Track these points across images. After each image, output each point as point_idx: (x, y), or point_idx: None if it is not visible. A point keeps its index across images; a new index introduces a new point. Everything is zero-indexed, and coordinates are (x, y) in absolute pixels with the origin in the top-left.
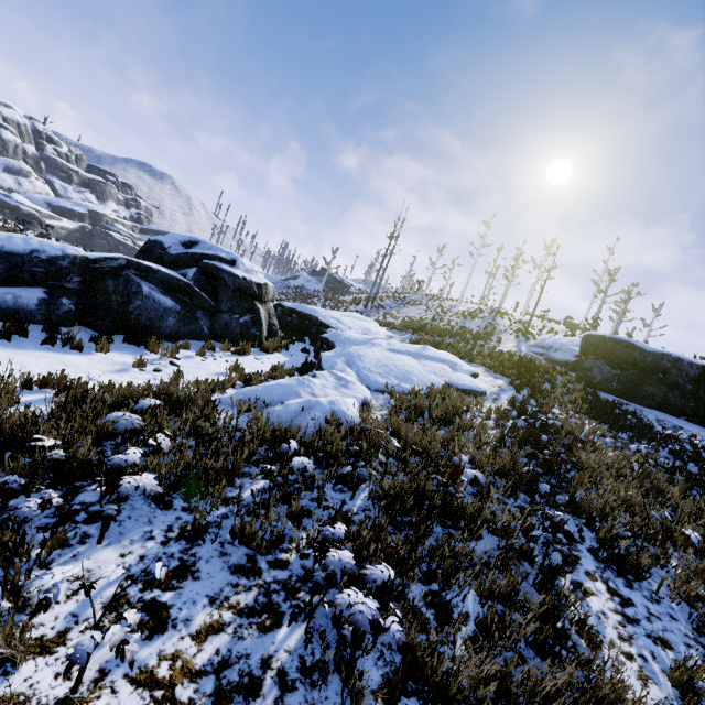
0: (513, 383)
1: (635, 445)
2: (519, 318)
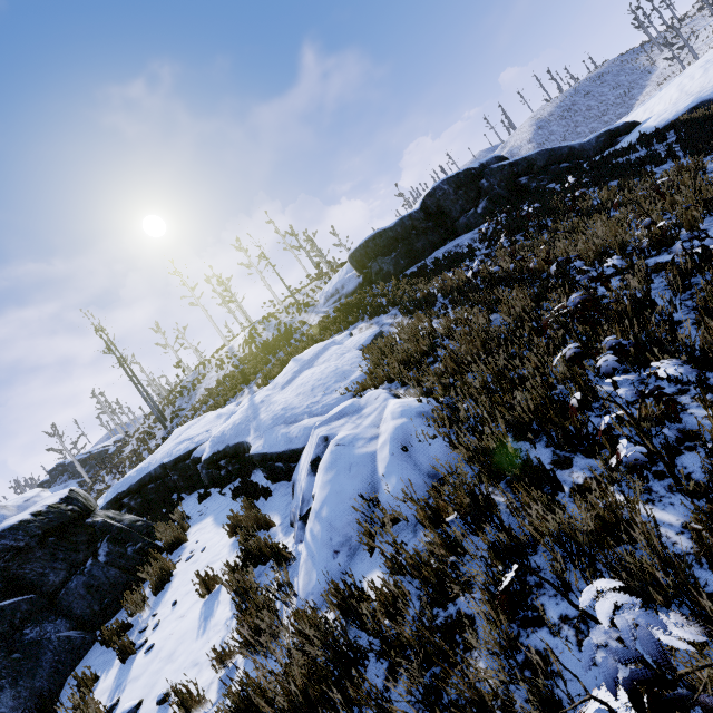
0: (372, 315)
1: (502, 239)
2: (283, 308)
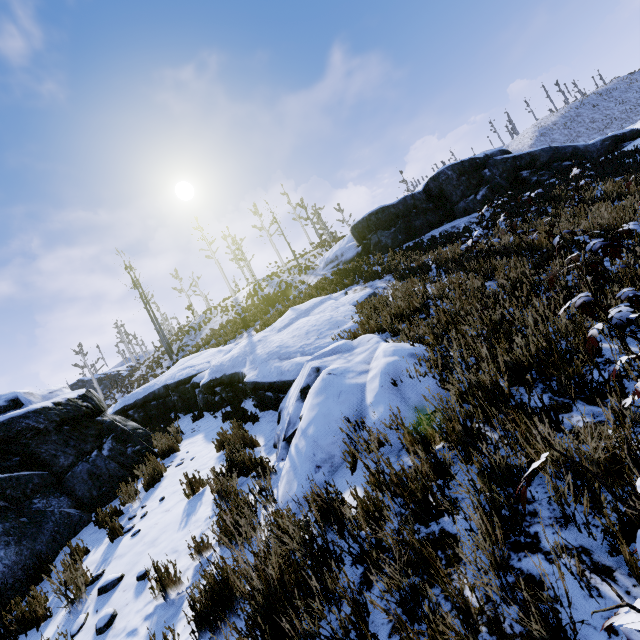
0: (367, 279)
1: (502, 218)
2: (286, 269)
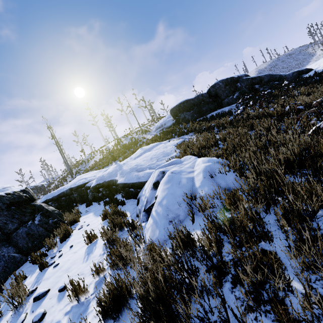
0: (179, 135)
1: (251, 103)
2: (134, 132)
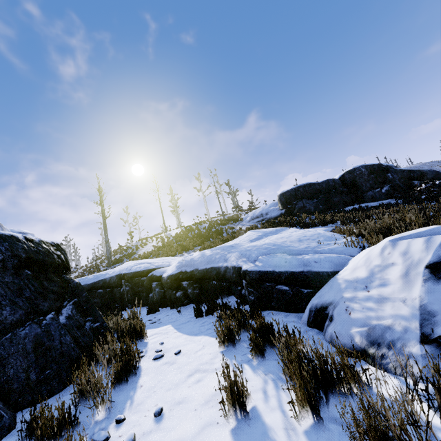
0: (307, 226)
1: None
2: (211, 221)
